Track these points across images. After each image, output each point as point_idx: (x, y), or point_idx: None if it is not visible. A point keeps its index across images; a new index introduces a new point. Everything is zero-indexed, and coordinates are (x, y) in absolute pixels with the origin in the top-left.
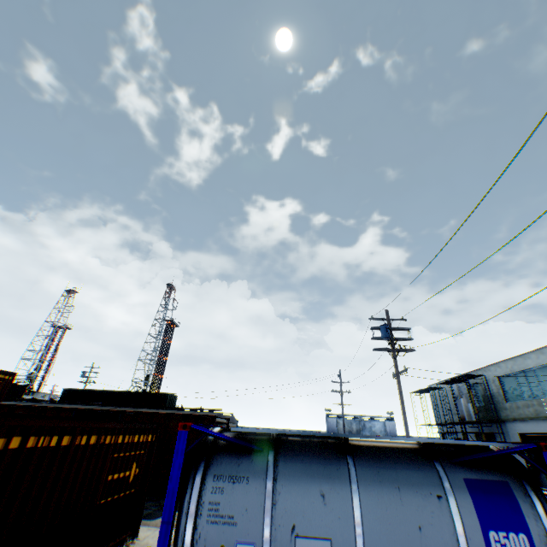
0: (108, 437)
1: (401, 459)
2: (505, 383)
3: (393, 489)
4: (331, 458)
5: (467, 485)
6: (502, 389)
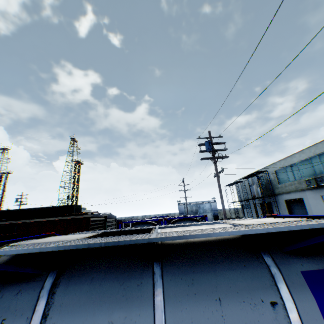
0: None
1: (222, 257)
2: (279, 173)
3: (212, 303)
4: (132, 270)
5: (308, 280)
6: (277, 177)
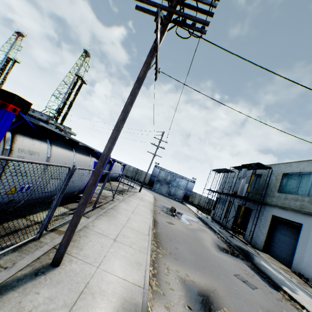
0: None
1: None
2: (287, 179)
3: None
4: None
5: None
6: (280, 183)
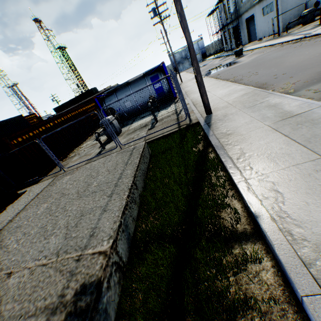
0: (84, 108)
1: (138, 80)
2: None
3: (137, 87)
4: (125, 88)
5: (150, 79)
6: None
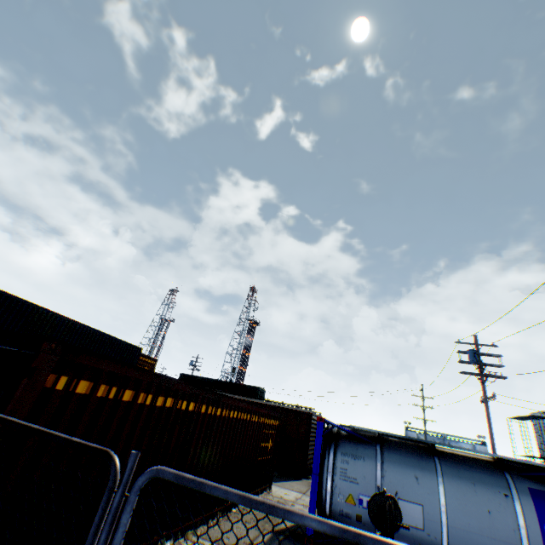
0: (261, 418)
1: (476, 465)
2: None
3: (469, 483)
4: (421, 456)
5: (530, 492)
6: None
